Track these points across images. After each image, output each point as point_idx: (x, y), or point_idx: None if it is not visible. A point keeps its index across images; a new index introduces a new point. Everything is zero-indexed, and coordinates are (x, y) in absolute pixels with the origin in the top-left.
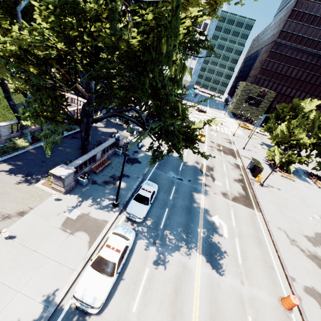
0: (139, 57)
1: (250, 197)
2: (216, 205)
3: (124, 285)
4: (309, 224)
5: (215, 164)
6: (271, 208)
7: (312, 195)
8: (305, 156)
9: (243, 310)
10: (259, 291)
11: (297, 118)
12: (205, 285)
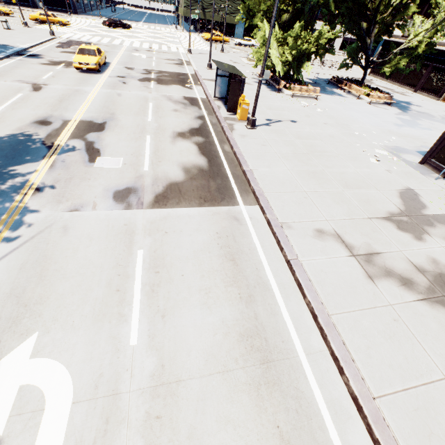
0: None
1: (221, 169)
2: (56, 269)
3: None
4: (378, 177)
5: (119, 111)
6: (284, 175)
7: (354, 113)
8: None
9: None
10: None
11: None
12: None
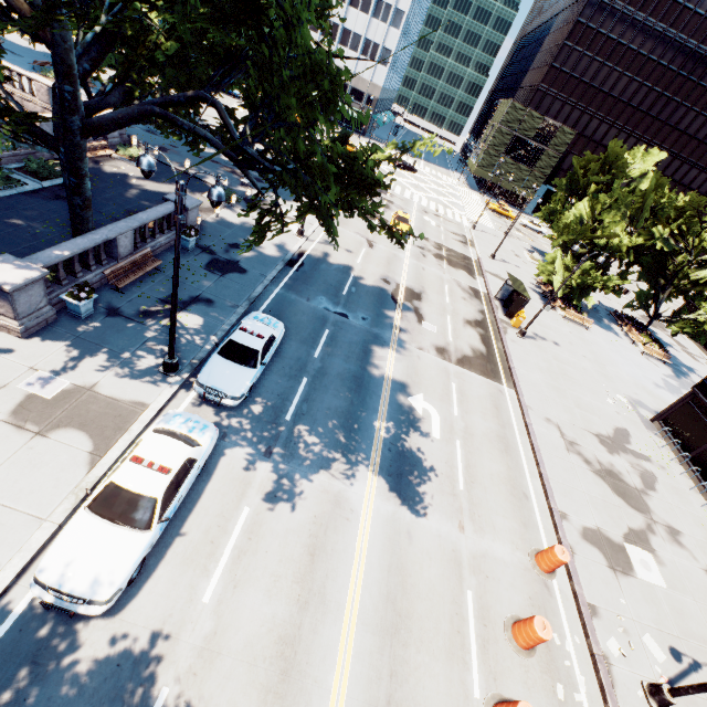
0: None
1: (495, 359)
2: (421, 374)
3: (183, 548)
4: (606, 412)
5: (427, 286)
6: (536, 381)
7: (618, 357)
8: (616, 276)
9: (458, 580)
10: (495, 542)
11: (614, 187)
12: (382, 536)
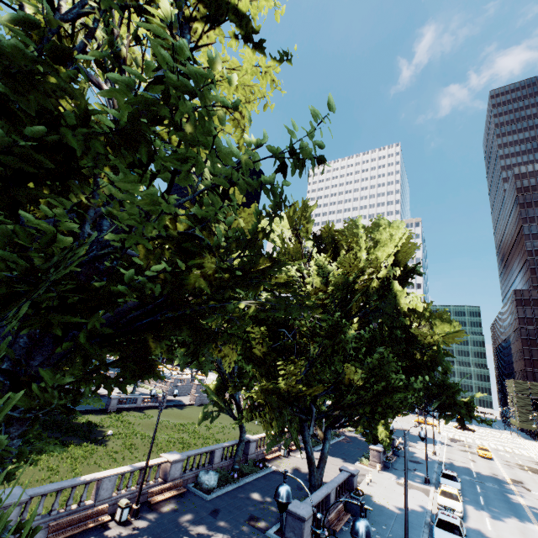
0: (426, 365)
1: None
2: None
3: (471, 518)
4: None
5: (523, 479)
6: None
7: None
8: None
9: None
10: None
11: None
12: None
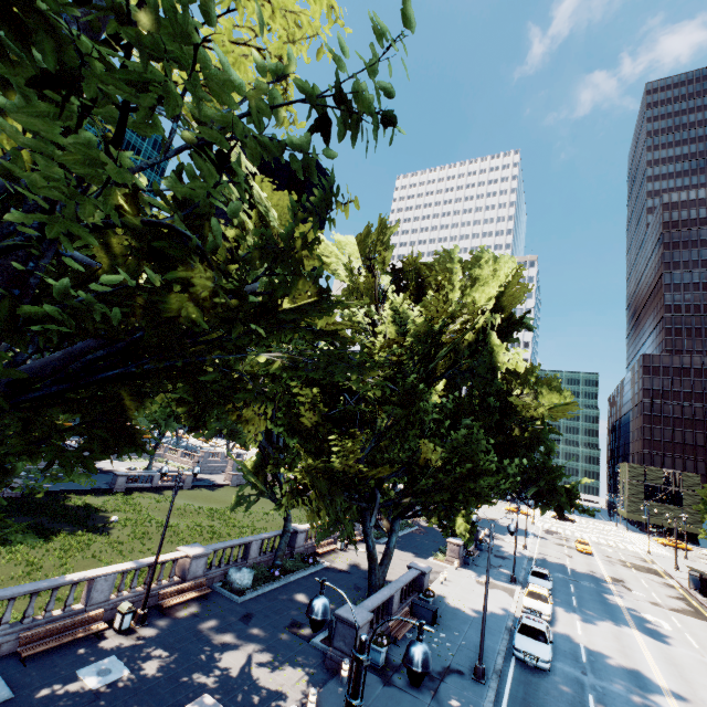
0: (525, 443)
1: (703, 614)
2: (643, 608)
3: (560, 622)
4: None
5: (624, 577)
6: None
7: None
8: None
9: None
10: None
11: None
12: (651, 644)
